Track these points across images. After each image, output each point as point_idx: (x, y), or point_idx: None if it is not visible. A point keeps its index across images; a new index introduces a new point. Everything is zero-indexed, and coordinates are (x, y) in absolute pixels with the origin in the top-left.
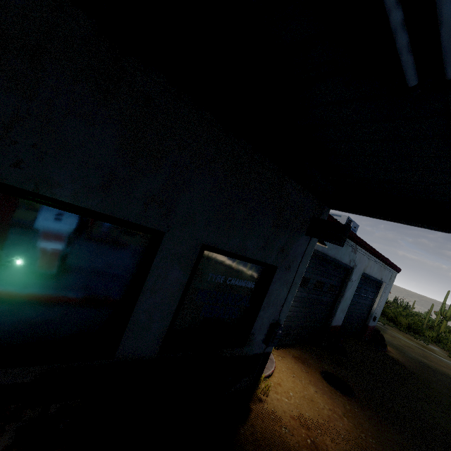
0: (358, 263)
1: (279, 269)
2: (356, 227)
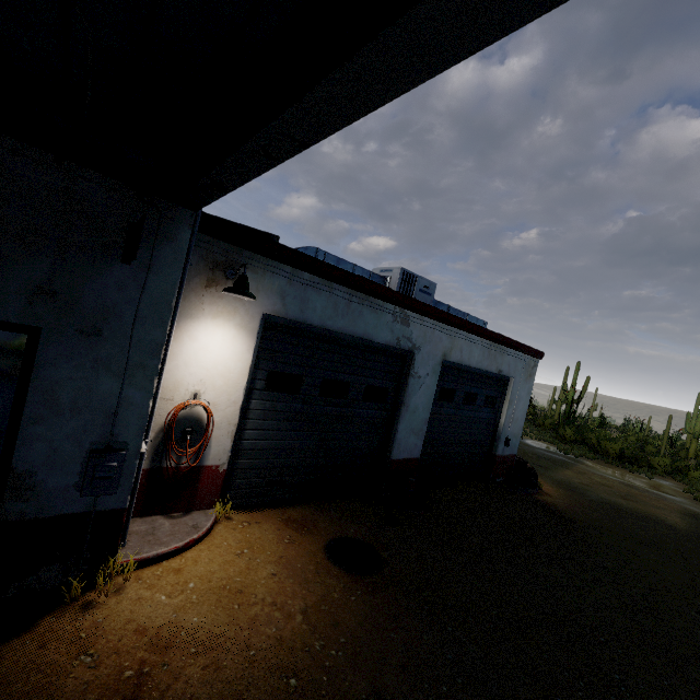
0: (423, 344)
1: (57, 335)
2: (429, 286)
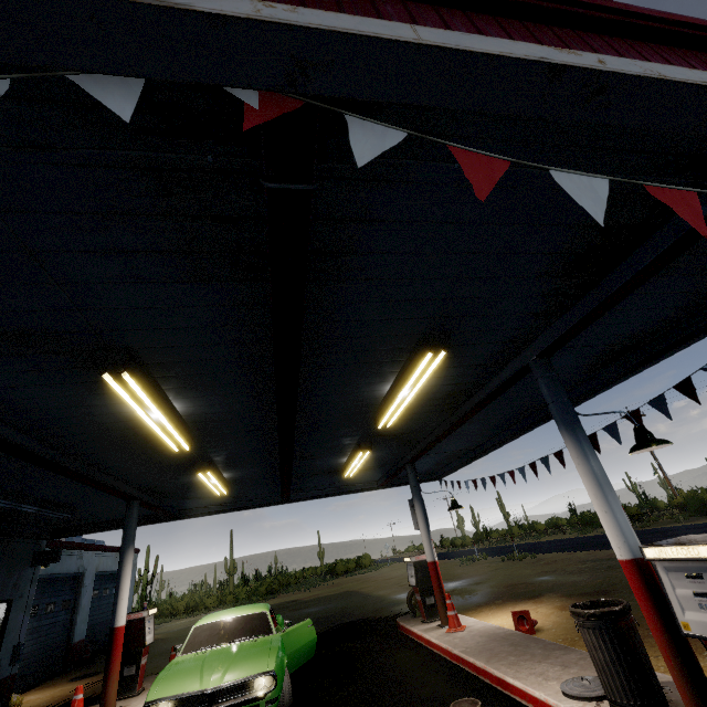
0: (88, 566)
1: (15, 600)
2: None
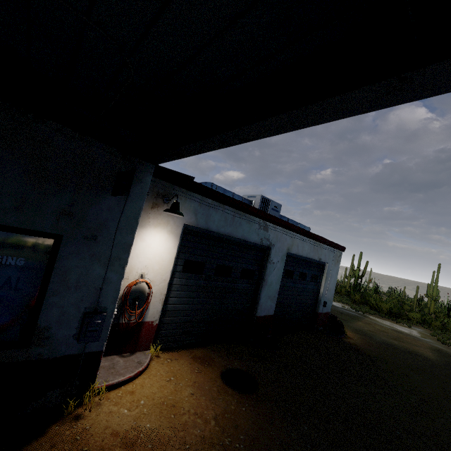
0: (275, 242)
1: (71, 239)
2: (277, 206)
